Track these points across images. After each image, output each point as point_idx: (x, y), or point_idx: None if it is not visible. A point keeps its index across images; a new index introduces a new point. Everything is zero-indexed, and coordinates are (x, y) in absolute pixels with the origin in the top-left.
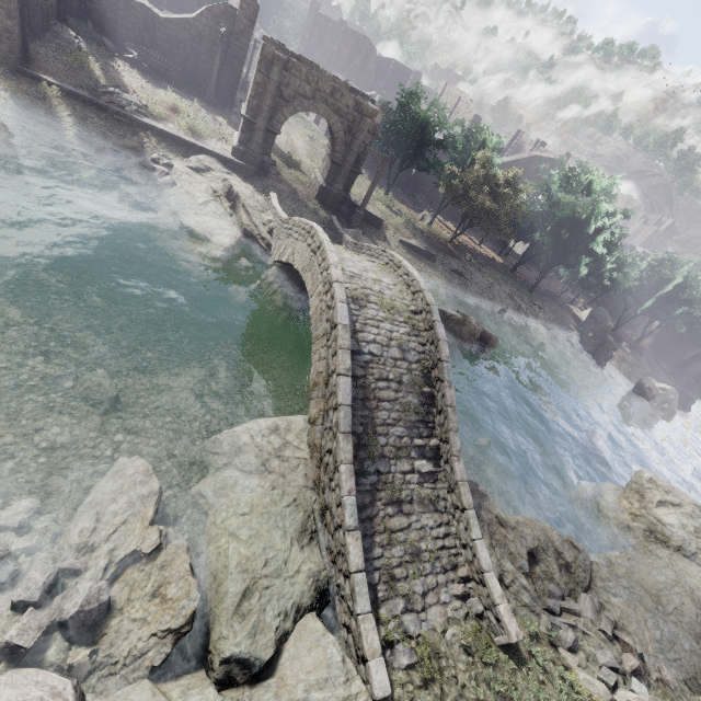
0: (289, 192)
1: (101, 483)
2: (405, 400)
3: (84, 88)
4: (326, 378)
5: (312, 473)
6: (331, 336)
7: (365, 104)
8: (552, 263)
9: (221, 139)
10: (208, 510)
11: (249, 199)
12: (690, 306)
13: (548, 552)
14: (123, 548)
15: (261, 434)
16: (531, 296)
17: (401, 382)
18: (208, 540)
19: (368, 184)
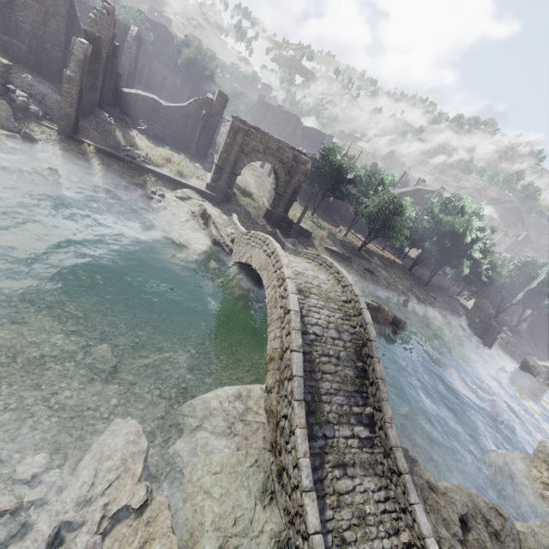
0: (245, 213)
1: (99, 441)
2: (343, 373)
3: (111, 147)
4: (281, 353)
5: (269, 436)
6: (284, 320)
7: (300, 156)
8: (440, 264)
9: (199, 178)
10: (183, 469)
11: (217, 218)
12: None
13: (477, 519)
14: (115, 502)
15: (228, 400)
16: (426, 289)
17: (339, 358)
18: (185, 497)
19: (299, 207)
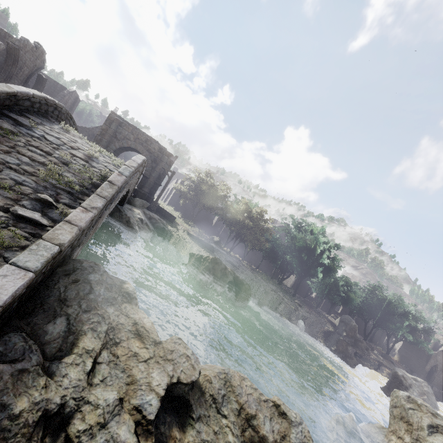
0: None
1: None
2: (59, 171)
3: None
4: None
5: None
6: None
7: (165, 149)
8: (301, 274)
9: None
10: None
11: None
12: (405, 316)
13: (223, 408)
14: None
15: None
16: (293, 298)
17: (66, 164)
18: None
19: (179, 216)
